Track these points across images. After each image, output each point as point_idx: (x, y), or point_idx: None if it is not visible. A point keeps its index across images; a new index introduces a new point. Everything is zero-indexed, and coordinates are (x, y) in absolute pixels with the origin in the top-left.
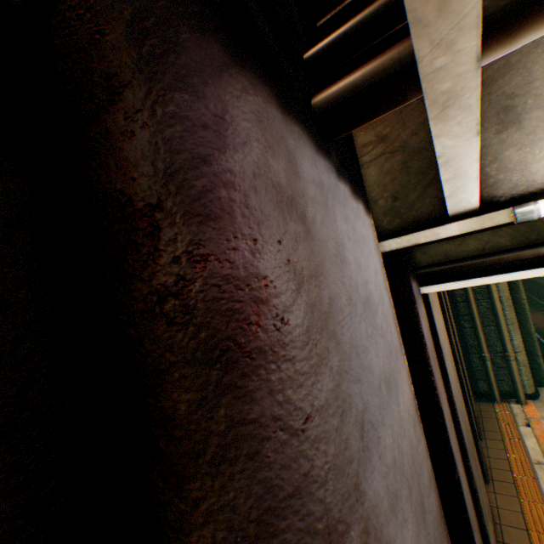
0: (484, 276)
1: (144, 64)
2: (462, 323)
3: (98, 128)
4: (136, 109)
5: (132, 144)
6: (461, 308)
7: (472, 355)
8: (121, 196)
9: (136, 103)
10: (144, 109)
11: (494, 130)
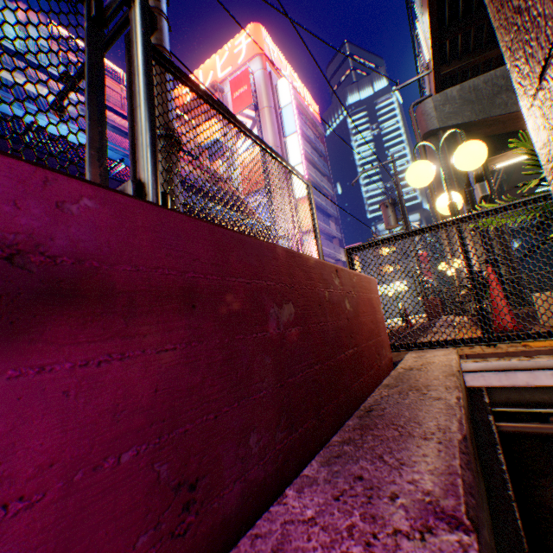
0: None
1: (550, 466)
2: None
3: (536, 482)
4: (550, 480)
5: (550, 491)
6: None
7: None
8: (547, 505)
9: (549, 478)
10: (552, 480)
11: None
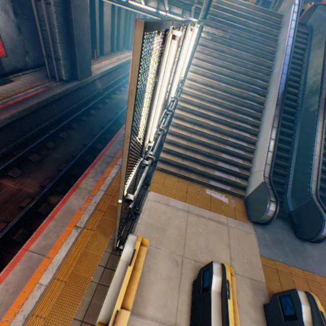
0: (106, 1)
1: None
2: (130, 28)
3: None
4: None
5: None
6: (131, 23)
7: (129, 38)
8: None
9: None
10: None
11: None
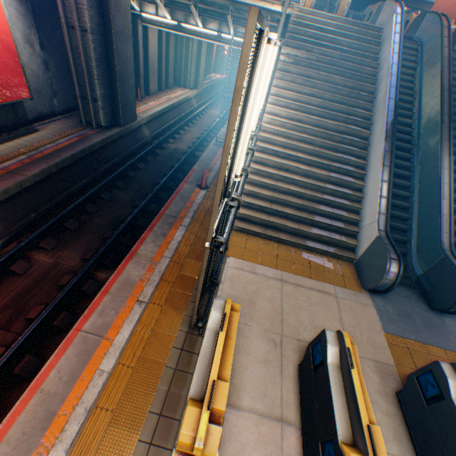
0: (152, 26)
1: None
2: (181, 59)
3: None
4: None
5: None
6: (182, 53)
7: (181, 72)
8: None
9: None
10: None
11: (144, 4)
